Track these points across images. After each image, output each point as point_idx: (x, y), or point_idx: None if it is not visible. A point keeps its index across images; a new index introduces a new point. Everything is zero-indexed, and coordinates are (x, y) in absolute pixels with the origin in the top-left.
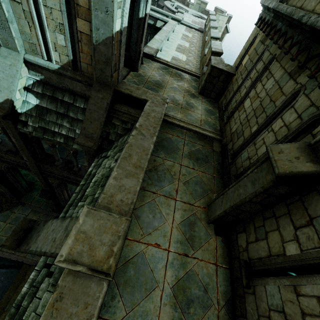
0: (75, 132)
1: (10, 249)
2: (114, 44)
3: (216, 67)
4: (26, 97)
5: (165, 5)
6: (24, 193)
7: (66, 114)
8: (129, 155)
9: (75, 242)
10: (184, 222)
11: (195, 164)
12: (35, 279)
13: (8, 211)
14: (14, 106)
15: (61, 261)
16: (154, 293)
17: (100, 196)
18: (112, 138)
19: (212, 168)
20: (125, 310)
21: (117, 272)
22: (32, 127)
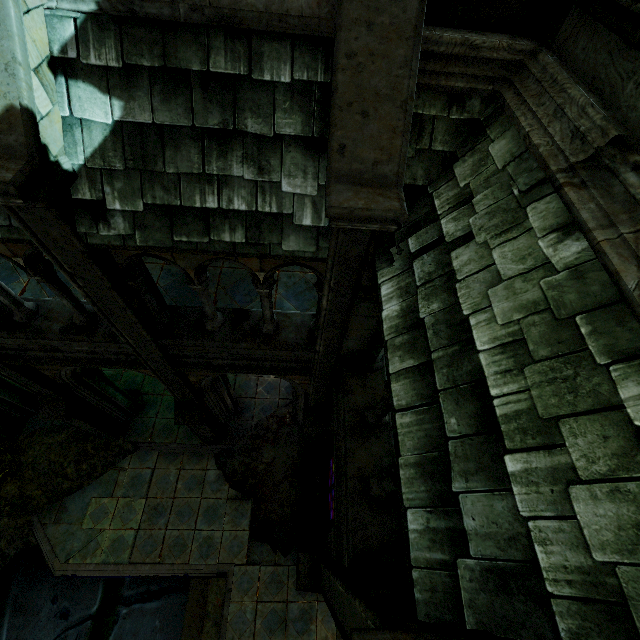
0: (281, 192)
1: None
2: None
3: None
4: (69, 105)
5: None
6: (128, 420)
7: (234, 129)
8: None
9: None
10: None
11: None
12: None
13: (110, 470)
14: (43, 147)
15: None
16: None
17: None
18: (416, 179)
19: None
20: None
21: None
22: (128, 217)
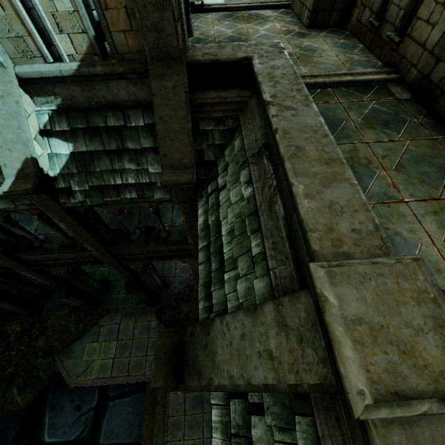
0: (148, 172)
1: (169, 391)
2: None
3: None
4: (50, 148)
5: None
6: (102, 297)
7: (122, 148)
8: (298, 149)
9: (361, 351)
10: None
11: (388, 132)
12: (227, 421)
13: (95, 327)
14: (41, 169)
15: (371, 406)
16: None
17: (308, 238)
18: (210, 158)
19: (421, 127)
20: None
21: None
22: (81, 192)
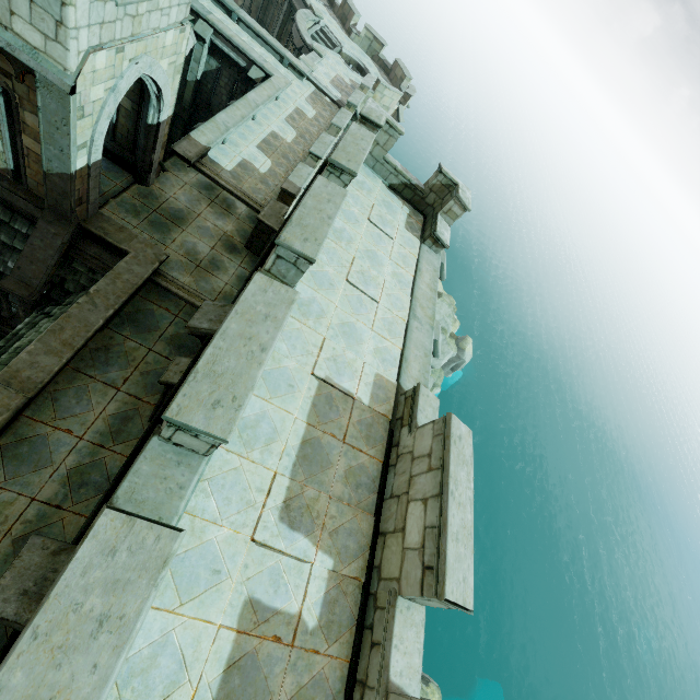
0: (7, 265)
1: None
2: (75, 180)
3: (264, 223)
4: None
5: (295, 22)
6: None
7: None
8: (61, 329)
9: None
10: (118, 415)
11: (173, 352)
12: None
13: None
14: None
15: None
16: (45, 471)
17: (3, 369)
18: (70, 288)
19: None
20: (5, 478)
21: (7, 447)
22: None
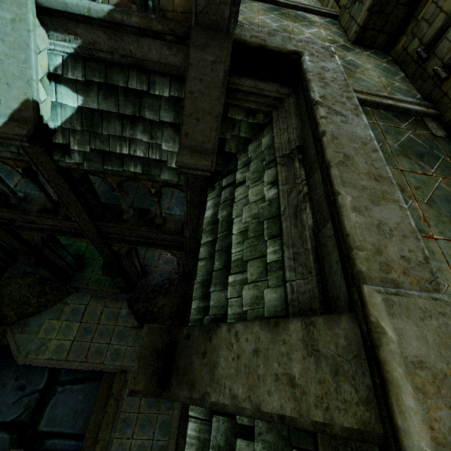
0: (161, 149)
1: (150, 396)
2: None
3: None
4: (56, 96)
5: None
6: (73, 274)
7: (139, 116)
8: (347, 157)
9: (423, 401)
10: None
11: (422, 165)
12: (206, 439)
13: (59, 304)
14: (40, 117)
15: None
16: None
17: (353, 256)
18: (231, 150)
19: None
20: None
21: None
22: (81, 154)
